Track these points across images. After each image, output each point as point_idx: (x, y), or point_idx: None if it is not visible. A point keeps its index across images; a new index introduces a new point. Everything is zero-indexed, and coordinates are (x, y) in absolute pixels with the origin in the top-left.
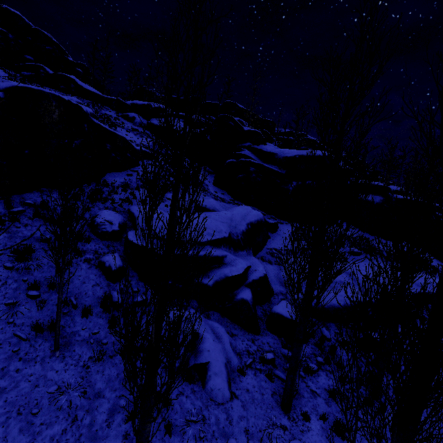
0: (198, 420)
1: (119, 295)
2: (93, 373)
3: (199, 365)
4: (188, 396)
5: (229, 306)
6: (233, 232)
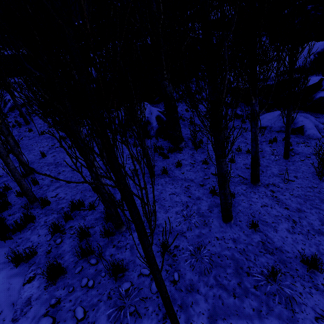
0: (304, 142)
1: (240, 112)
2: (245, 135)
3: (297, 128)
4: (295, 138)
5: (309, 104)
6: (301, 64)
